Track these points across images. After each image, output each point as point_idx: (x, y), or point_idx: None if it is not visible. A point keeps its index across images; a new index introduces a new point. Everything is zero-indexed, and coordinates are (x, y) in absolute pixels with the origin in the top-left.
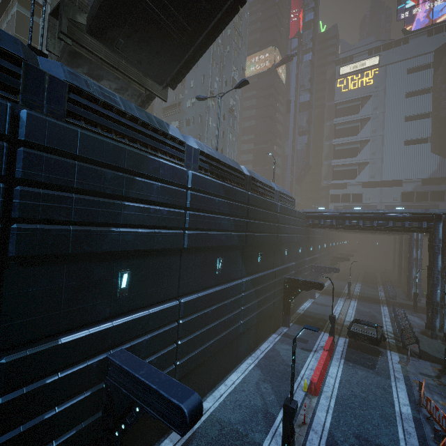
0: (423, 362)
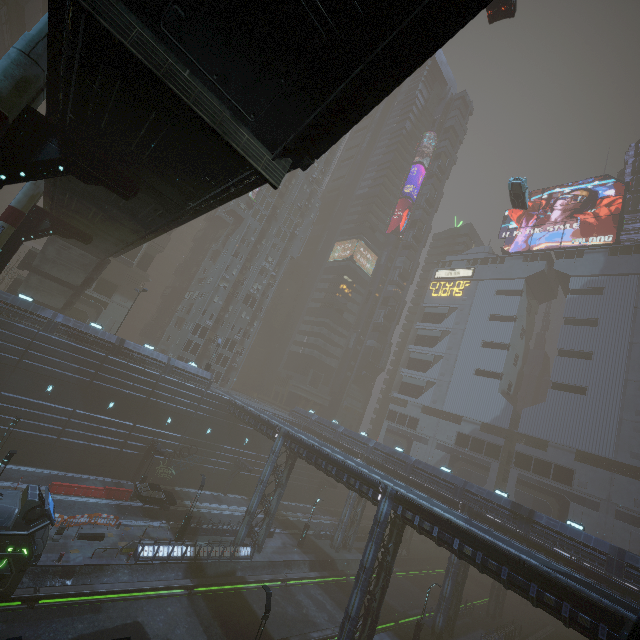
0: (169, 535)
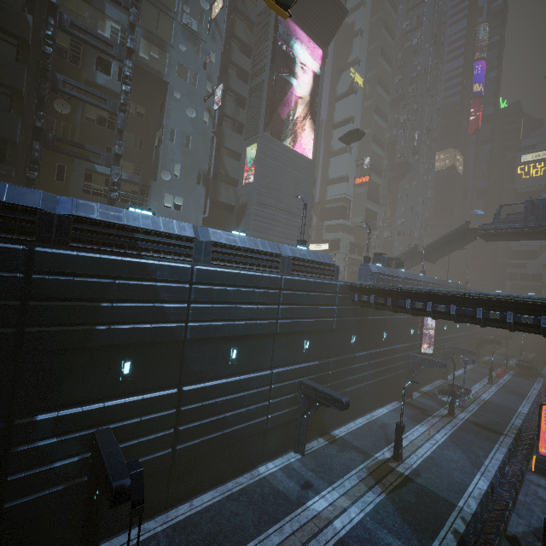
0: None
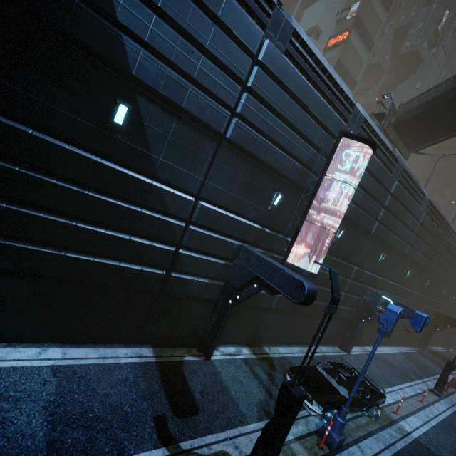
0: None
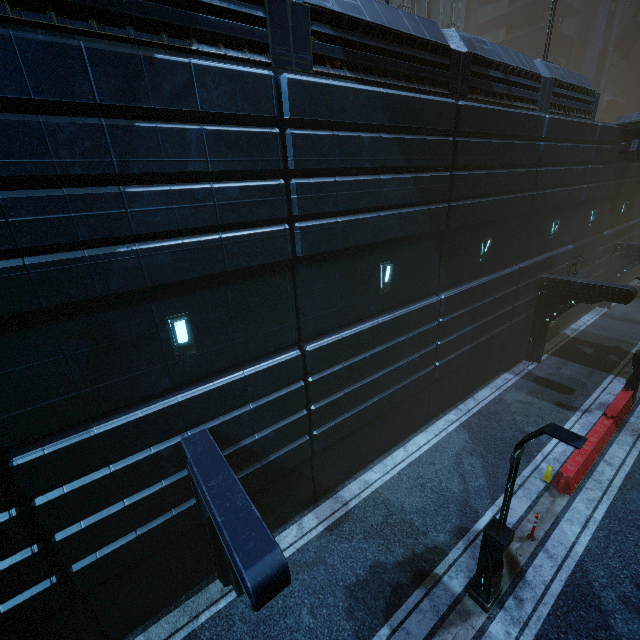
0: None
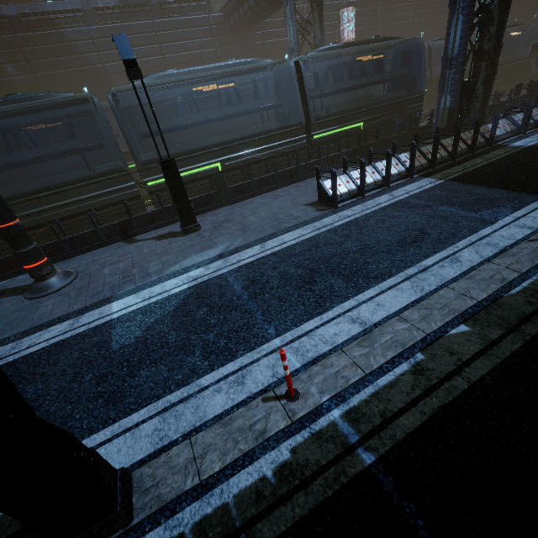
0: None
